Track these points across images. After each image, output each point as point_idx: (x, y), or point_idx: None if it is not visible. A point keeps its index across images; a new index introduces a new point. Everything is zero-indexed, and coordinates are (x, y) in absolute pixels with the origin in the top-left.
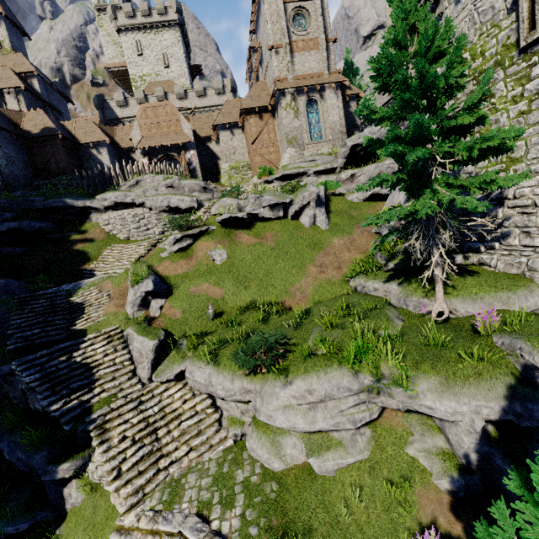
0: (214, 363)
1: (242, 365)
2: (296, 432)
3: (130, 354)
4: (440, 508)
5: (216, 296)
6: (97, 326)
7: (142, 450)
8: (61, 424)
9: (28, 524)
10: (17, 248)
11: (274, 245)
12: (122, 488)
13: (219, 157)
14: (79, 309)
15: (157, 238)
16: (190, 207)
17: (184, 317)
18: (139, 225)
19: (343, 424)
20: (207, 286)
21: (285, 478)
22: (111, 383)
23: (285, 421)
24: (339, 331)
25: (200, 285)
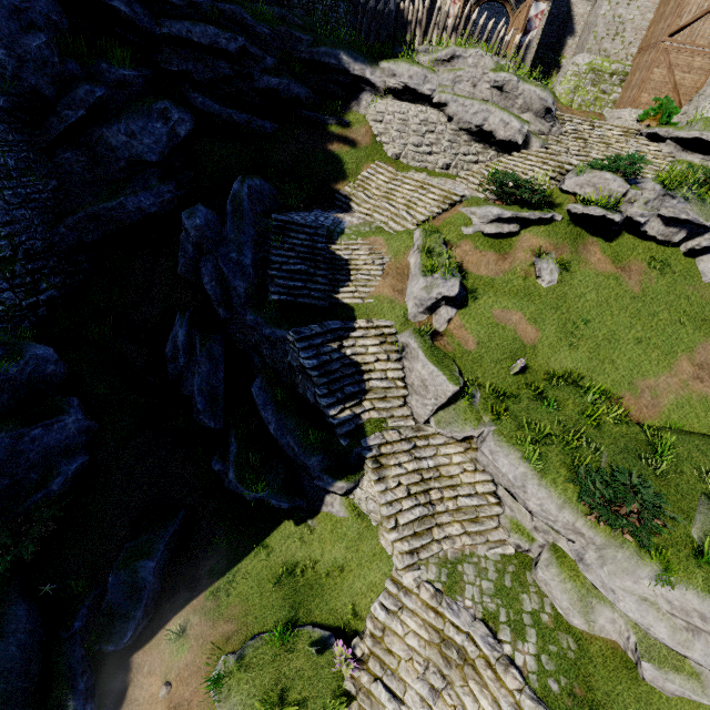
0: (536, 467)
1: (599, 514)
2: (646, 633)
3: (404, 372)
4: None
5: (526, 340)
6: (367, 310)
7: (418, 509)
8: (336, 434)
9: (288, 505)
10: (266, 122)
11: (639, 292)
12: (398, 542)
13: (575, 28)
14: (342, 268)
15: (462, 194)
16: (510, 141)
17: (479, 352)
18: (422, 141)
19: None
20: (519, 318)
21: (586, 644)
22: (383, 404)
23: (635, 612)
24: None
25: (508, 312)
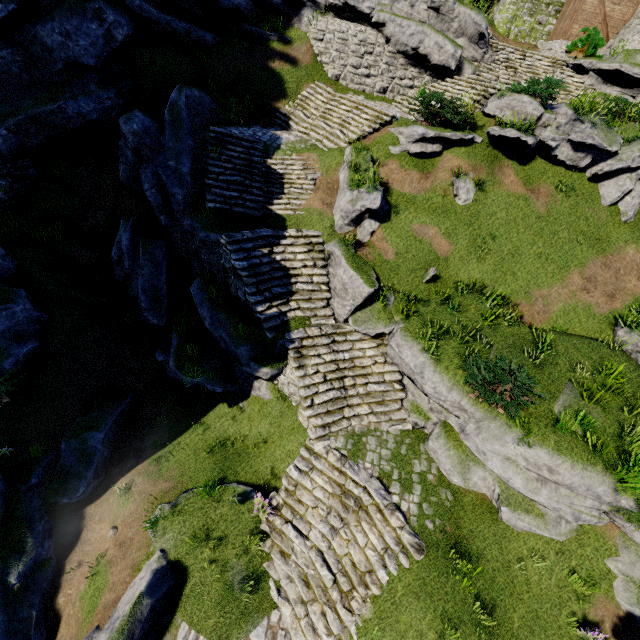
0: (434, 356)
1: (479, 392)
2: (506, 484)
3: (328, 277)
4: (612, 619)
5: (440, 252)
6: (298, 221)
7: (332, 392)
8: (263, 327)
9: (222, 389)
10: (207, 33)
11: (544, 213)
12: (313, 418)
13: None
14: (277, 182)
15: (392, 115)
16: (444, 65)
17: (397, 262)
18: (360, 62)
19: (565, 513)
20: (435, 233)
21: (461, 496)
22: (308, 304)
23: (499, 468)
24: (600, 411)
25: (426, 226)
